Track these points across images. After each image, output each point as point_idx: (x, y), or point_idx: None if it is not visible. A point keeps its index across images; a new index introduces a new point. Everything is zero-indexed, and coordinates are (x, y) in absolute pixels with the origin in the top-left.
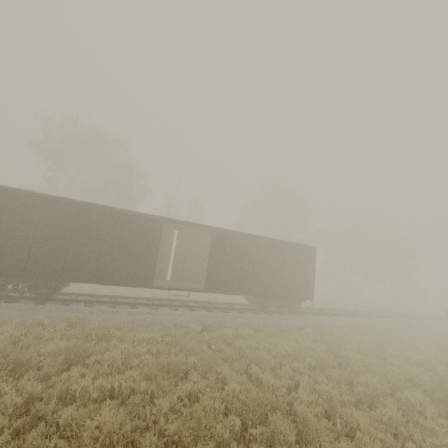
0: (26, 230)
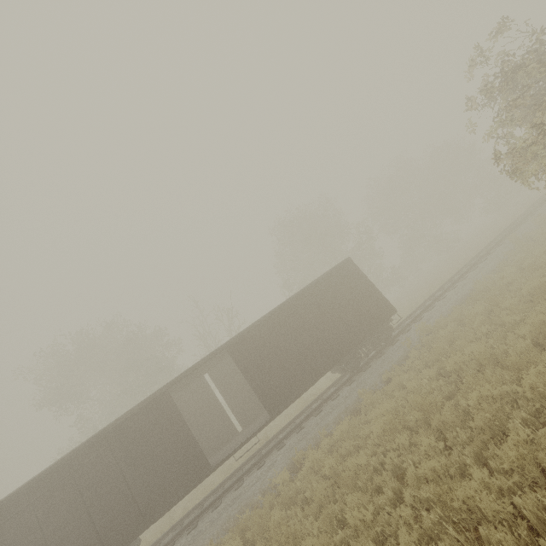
0: (32, 542)
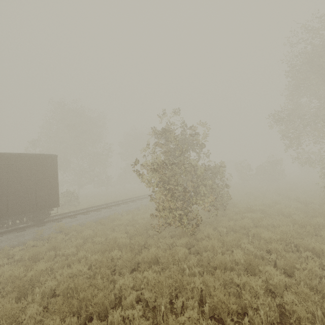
0: None
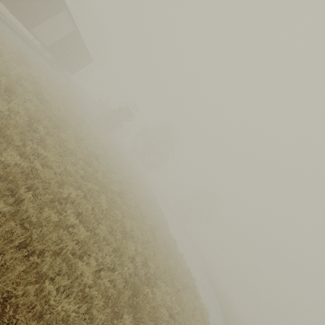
0: None
